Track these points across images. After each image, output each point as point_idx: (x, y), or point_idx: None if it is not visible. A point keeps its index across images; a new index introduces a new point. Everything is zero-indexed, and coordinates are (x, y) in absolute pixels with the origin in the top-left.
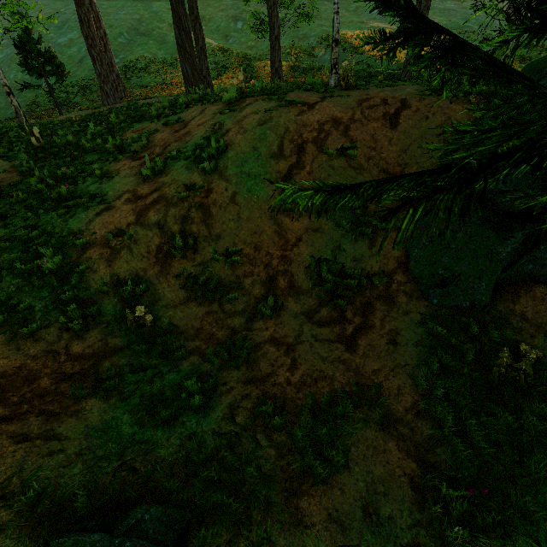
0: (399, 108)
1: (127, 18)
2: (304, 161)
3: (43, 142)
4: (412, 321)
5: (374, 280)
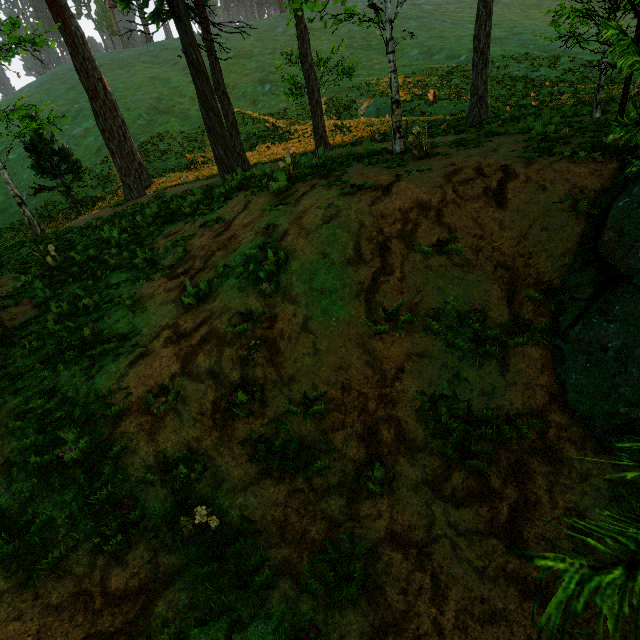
0: (503, 180)
1: (145, 98)
2: (391, 265)
3: (60, 260)
4: (598, 492)
5: (522, 425)
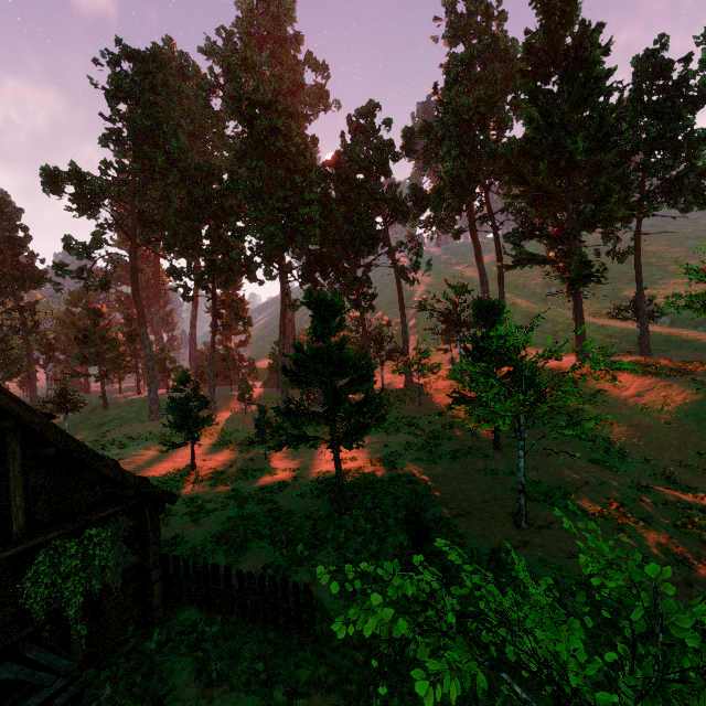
0: None
1: None
2: None
3: None
4: None
5: None
